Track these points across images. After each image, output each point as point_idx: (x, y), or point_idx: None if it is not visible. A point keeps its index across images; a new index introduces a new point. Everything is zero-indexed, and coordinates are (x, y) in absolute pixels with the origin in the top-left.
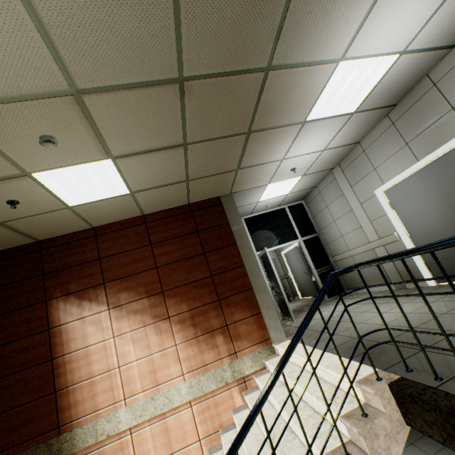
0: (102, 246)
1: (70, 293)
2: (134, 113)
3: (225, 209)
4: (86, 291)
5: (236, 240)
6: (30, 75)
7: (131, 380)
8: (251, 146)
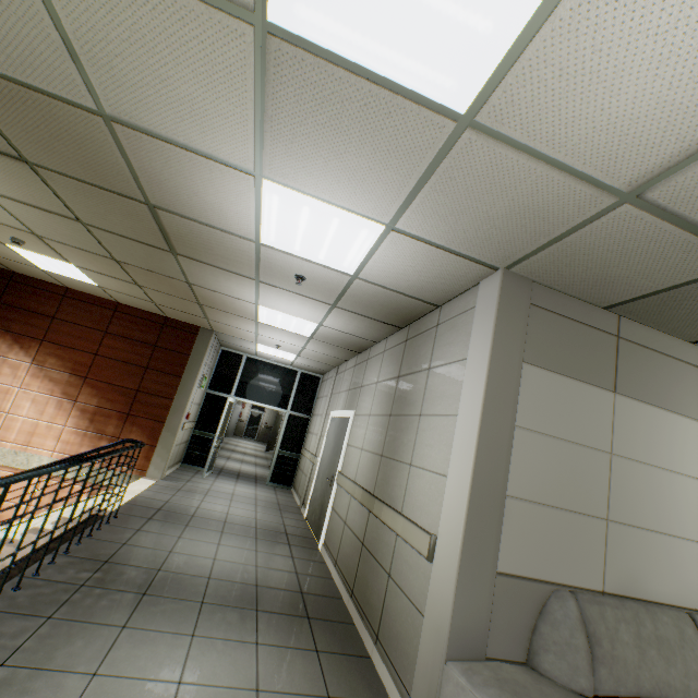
0: (64, 308)
1: (10, 332)
2: (85, 257)
3: (197, 342)
4: (24, 337)
5: (184, 375)
6: (5, 220)
7: (10, 429)
8: (210, 312)
